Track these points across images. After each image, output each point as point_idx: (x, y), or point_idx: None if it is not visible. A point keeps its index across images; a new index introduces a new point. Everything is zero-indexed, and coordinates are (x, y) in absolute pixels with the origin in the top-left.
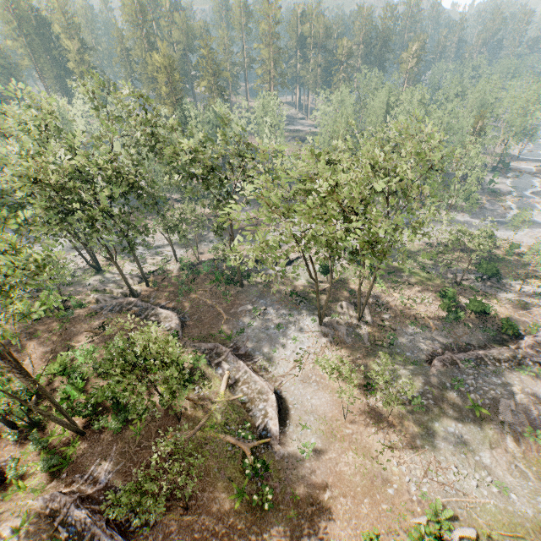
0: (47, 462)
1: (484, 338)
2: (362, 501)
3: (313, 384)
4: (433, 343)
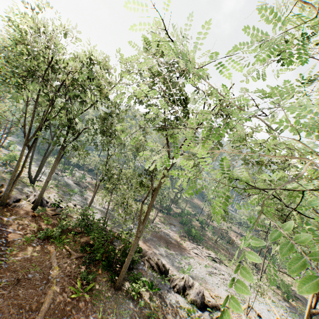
0: None
1: None
2: None
3: None
4: None
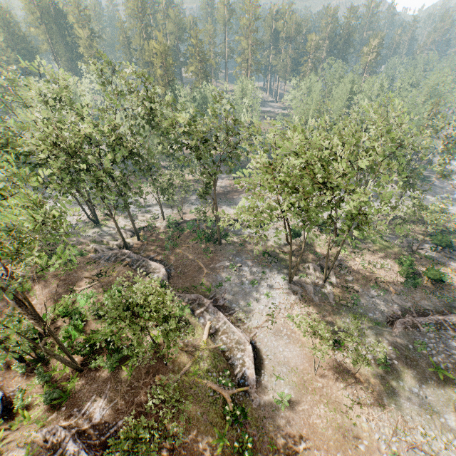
0: (49, 395)
1: (441, 304)
2: (335, 455)
3: (284, 337)
4: (393, 306)
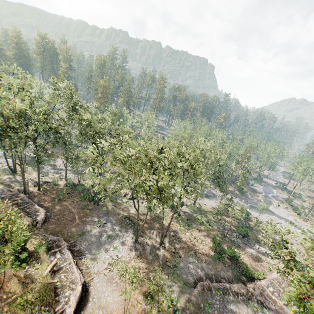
0: None
1: (233, 276)
2: None
3: (114, 284)
4: (201, 272)
